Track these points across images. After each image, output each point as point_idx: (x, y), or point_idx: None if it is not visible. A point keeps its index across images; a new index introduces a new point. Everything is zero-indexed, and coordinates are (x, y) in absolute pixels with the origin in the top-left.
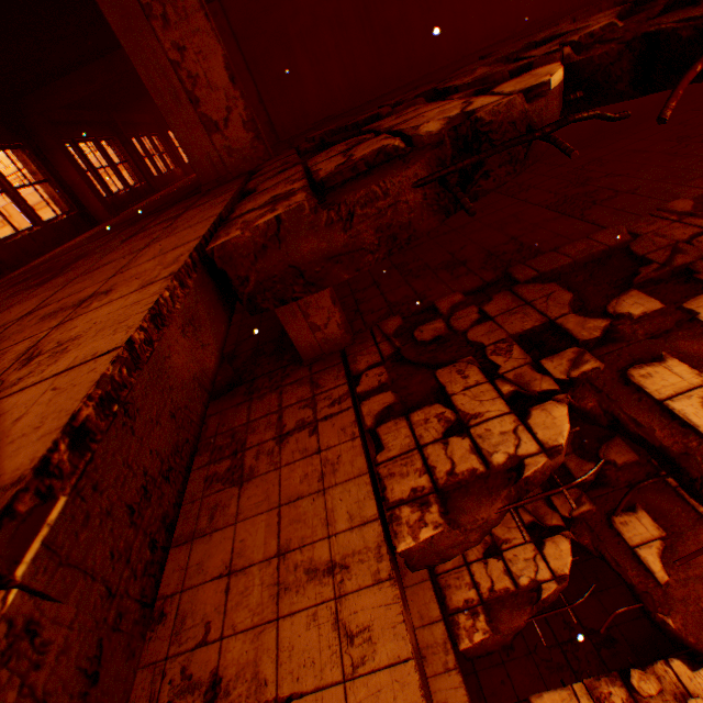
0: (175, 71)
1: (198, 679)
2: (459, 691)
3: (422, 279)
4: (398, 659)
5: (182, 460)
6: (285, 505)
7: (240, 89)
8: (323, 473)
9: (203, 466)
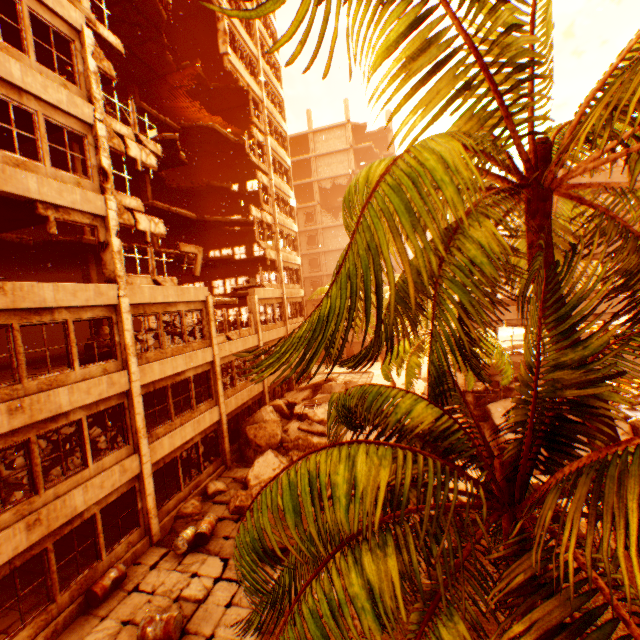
0: None
1: None
2: None
3: None
4: None
5: None
6: None
7: None
8: None
9: None
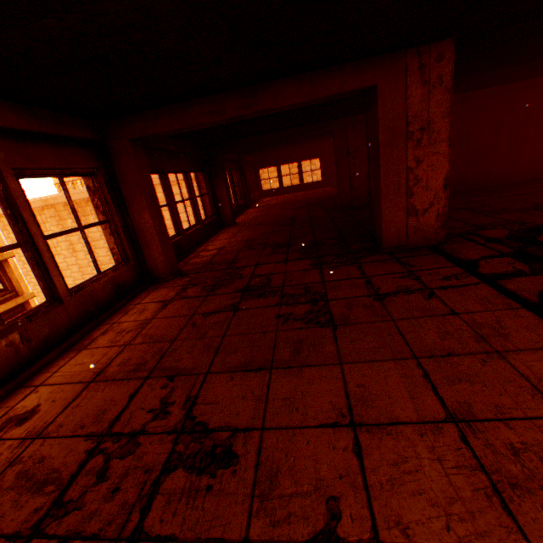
0: (405, 173)
1: None
2: None
3: None
4: None
5: None
6: None
7: (446, 193)
8: None
9: None
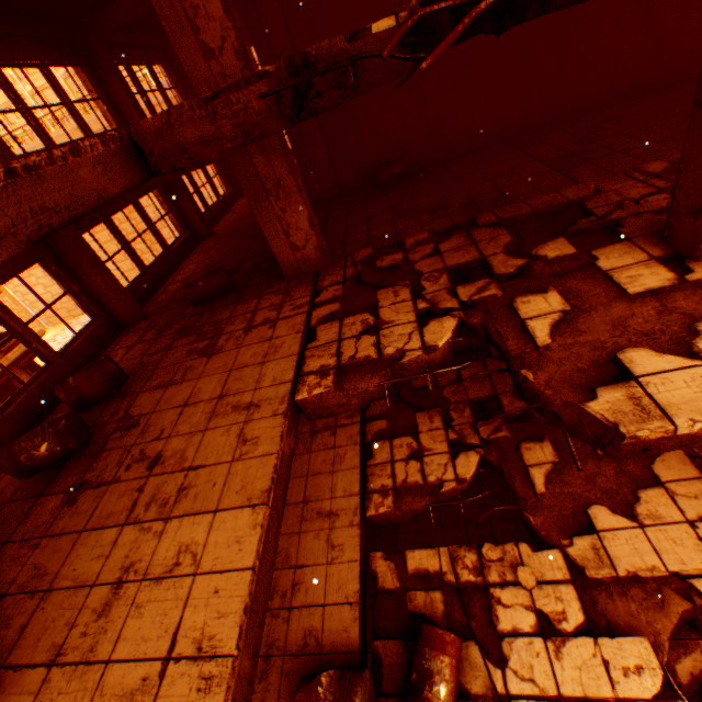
0: (180, 2)
1: (149, 456)
2: (355, 539)
3: (406, 220)
4: (268, 453)
5: (72, 215)
6: (234, 370)
7: (232, 21)
8: (268, 353)
9: (189, 343)
